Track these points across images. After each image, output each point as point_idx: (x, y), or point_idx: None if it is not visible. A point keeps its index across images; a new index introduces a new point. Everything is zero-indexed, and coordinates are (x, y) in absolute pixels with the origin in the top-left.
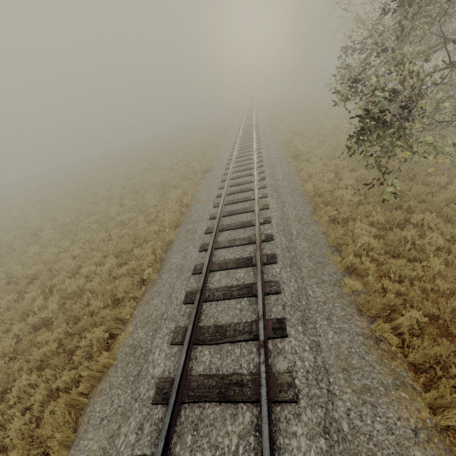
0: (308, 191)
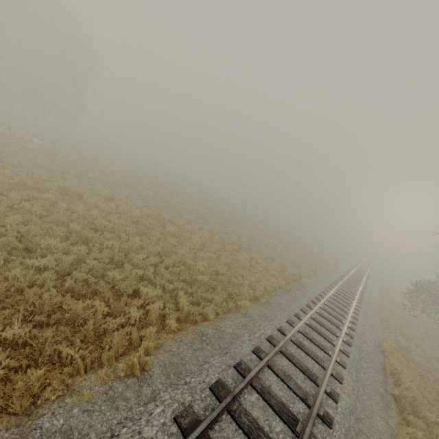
0: (383, 303)
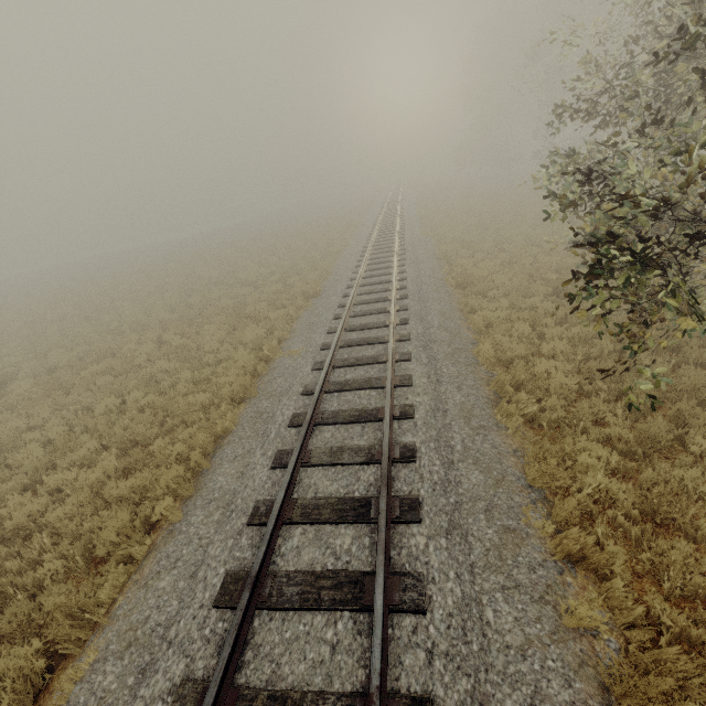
0: (485, 356)
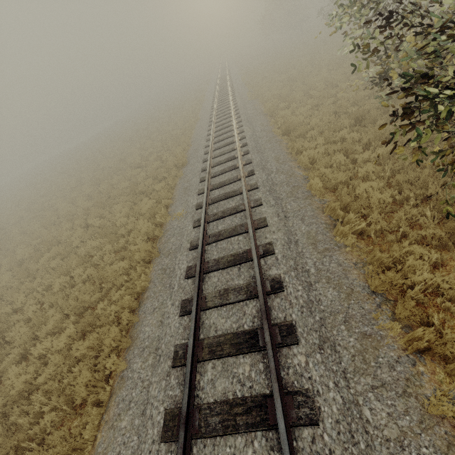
0: (316, 188)
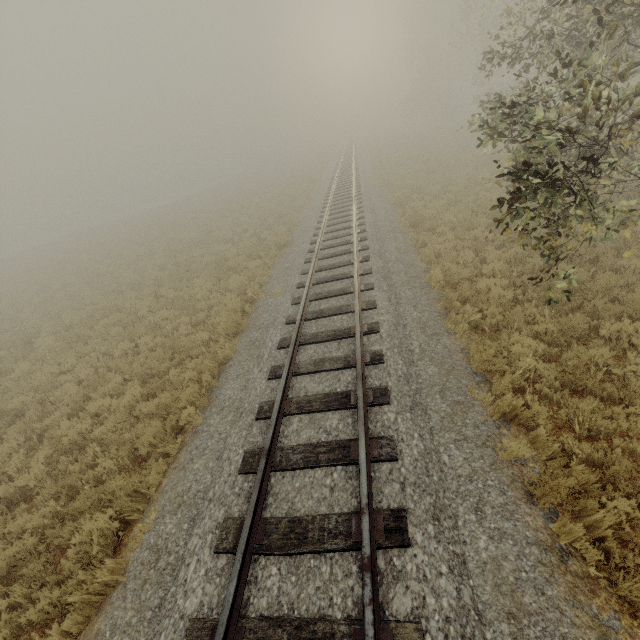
0: (436, 280)
